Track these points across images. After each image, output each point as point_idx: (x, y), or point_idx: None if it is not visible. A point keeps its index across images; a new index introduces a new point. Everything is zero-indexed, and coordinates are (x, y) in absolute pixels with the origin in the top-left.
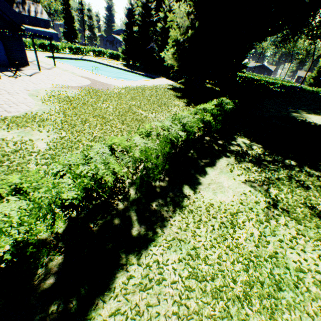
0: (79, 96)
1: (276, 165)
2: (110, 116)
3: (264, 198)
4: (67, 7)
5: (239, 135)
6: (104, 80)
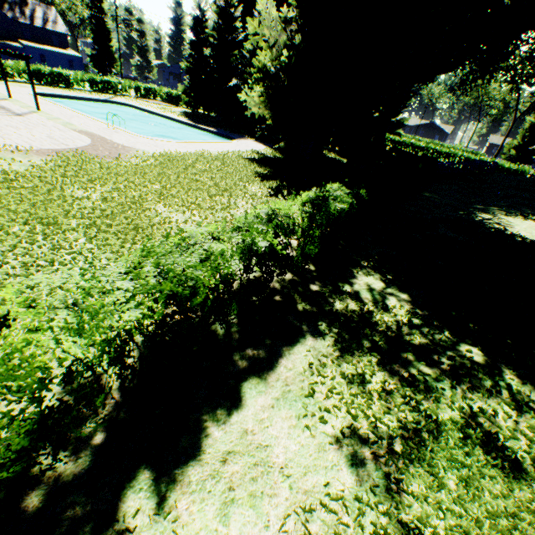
0: (39, 171)
1: (436, 366)
2: (76, 218)
3: (380, 533)
4: (99, 13)
5: (364, 265)
6: (123, 139)
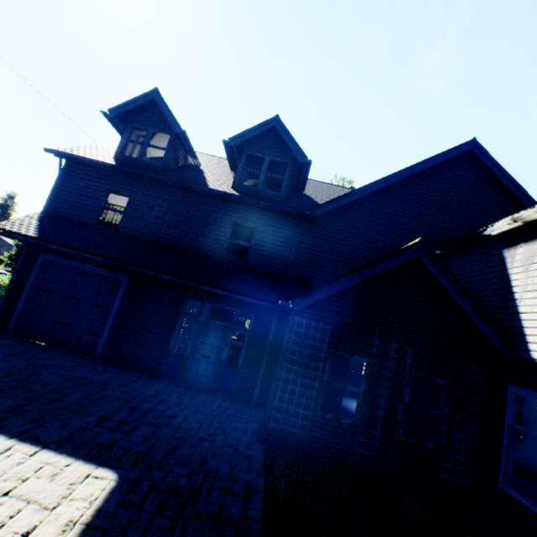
0: None
1: None
2: None
3: None
4: None
5: None
6: None
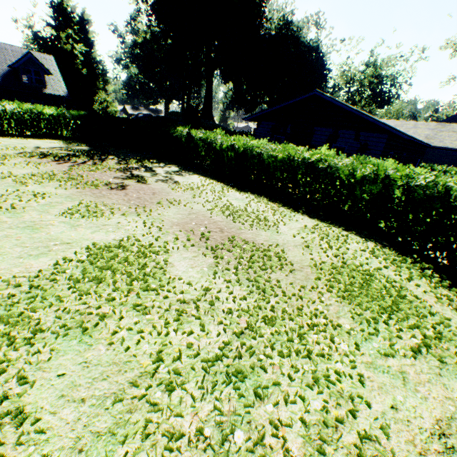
0: None
1: None
2: None
3: None
4: None
5: None
6: None
